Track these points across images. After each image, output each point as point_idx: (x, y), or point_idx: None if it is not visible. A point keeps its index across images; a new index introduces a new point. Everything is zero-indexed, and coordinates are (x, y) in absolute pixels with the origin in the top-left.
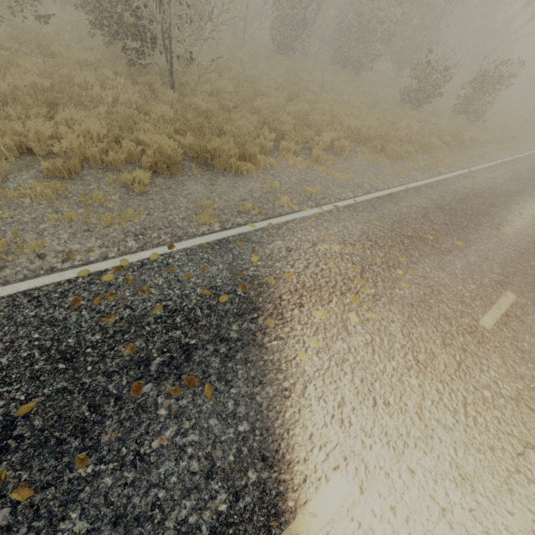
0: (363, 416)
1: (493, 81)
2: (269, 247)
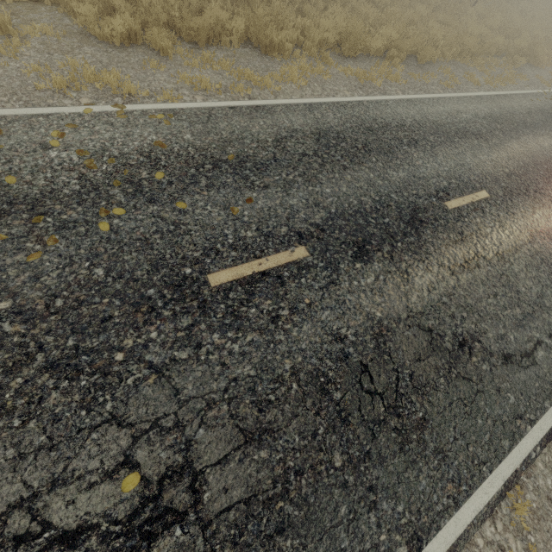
0: None
1: None
2: None
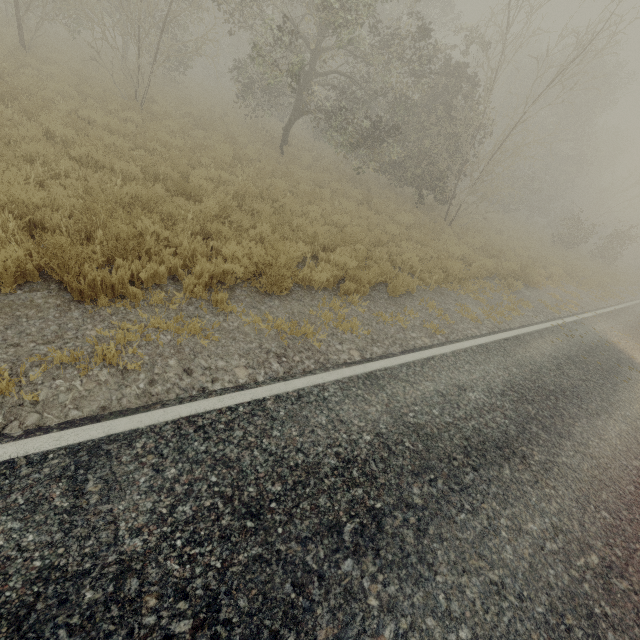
0: None
1: (624, 238)
2: (595, 328)
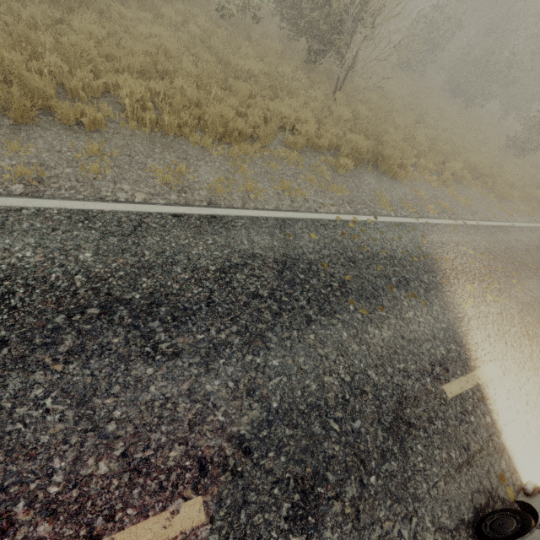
0: (501, 346)
1: None
2: (430, 237)
